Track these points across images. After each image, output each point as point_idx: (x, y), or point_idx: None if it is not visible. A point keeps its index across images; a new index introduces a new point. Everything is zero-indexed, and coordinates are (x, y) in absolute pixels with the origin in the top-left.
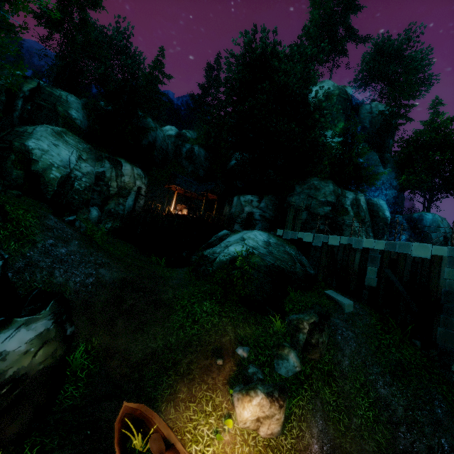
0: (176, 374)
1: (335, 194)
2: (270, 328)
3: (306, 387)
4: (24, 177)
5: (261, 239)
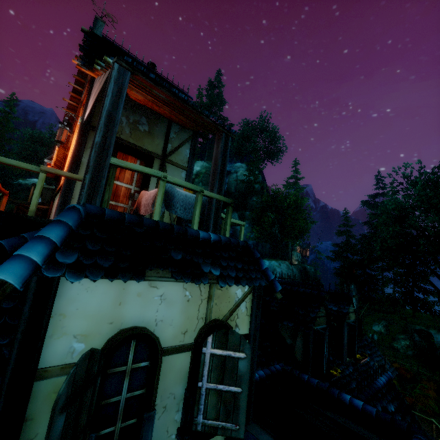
0: None
1: None
2: None
3: None
4: None
5: None
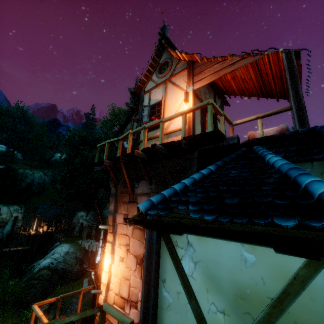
0: None
1: None
2: (25, 317)
3: None
4: None
5: (64, 251)
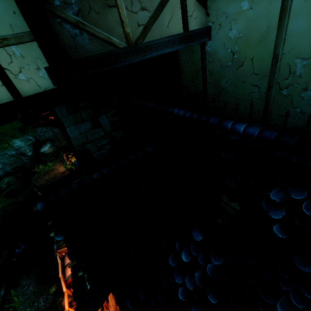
0: None
1: None
2: None
3: None
4: None
5: None
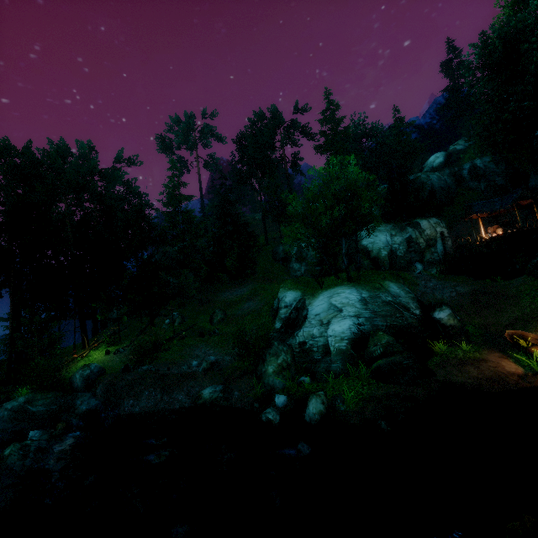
0: (536, 322)
1: None
2: None
3: None
4: (370, 263)
5: None
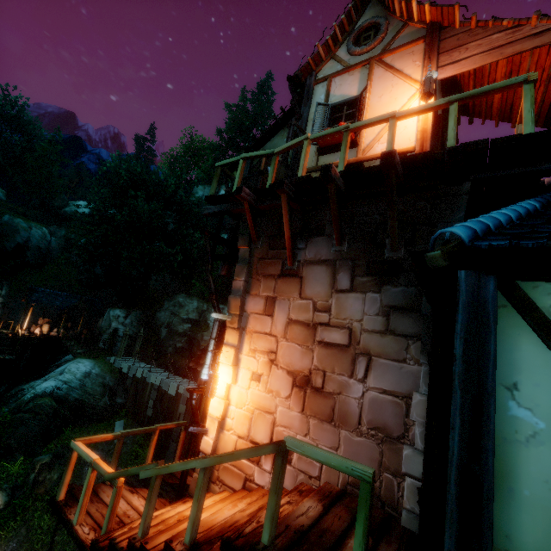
0: None
1: (198, 311)
2: (5, 472)
3: (19, 518)
4: None
5: (82, 371)
